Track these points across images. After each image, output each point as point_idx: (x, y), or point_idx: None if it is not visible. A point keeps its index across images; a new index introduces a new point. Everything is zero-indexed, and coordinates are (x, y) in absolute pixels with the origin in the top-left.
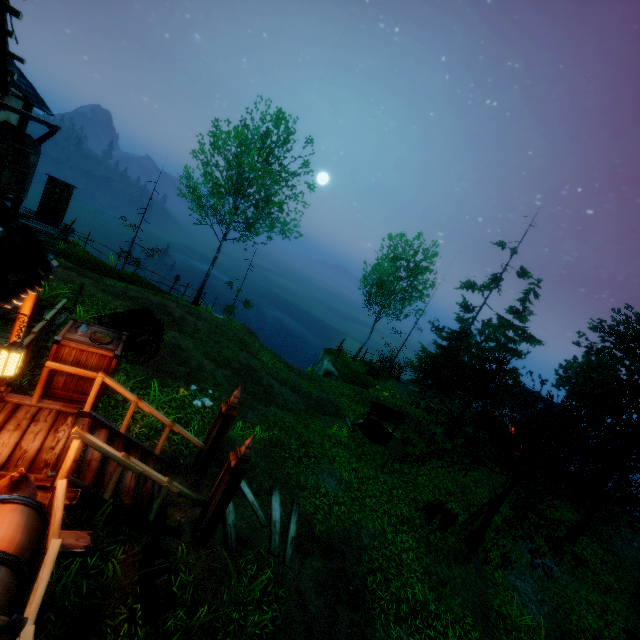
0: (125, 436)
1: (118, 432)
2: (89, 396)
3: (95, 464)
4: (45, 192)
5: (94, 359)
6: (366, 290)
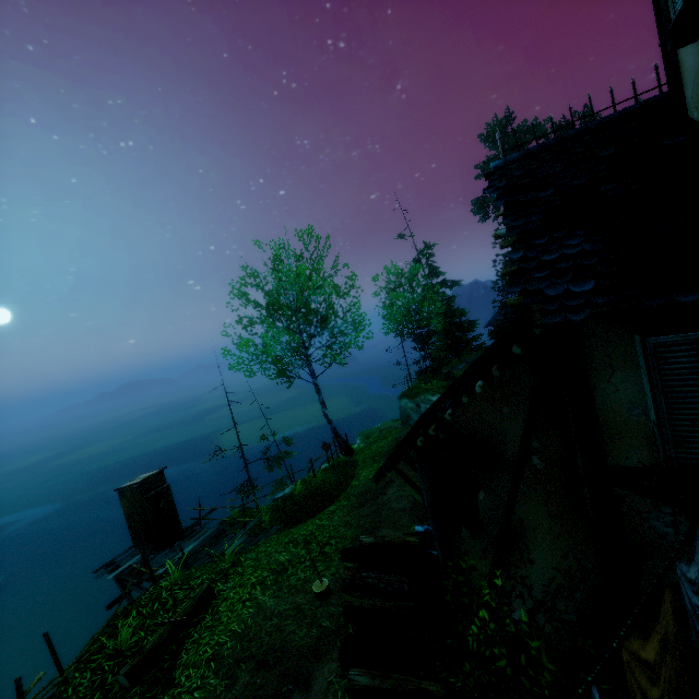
0: None
1: None
2: None
3: None
4: (148, 507)
5: None
6: (396, 328)
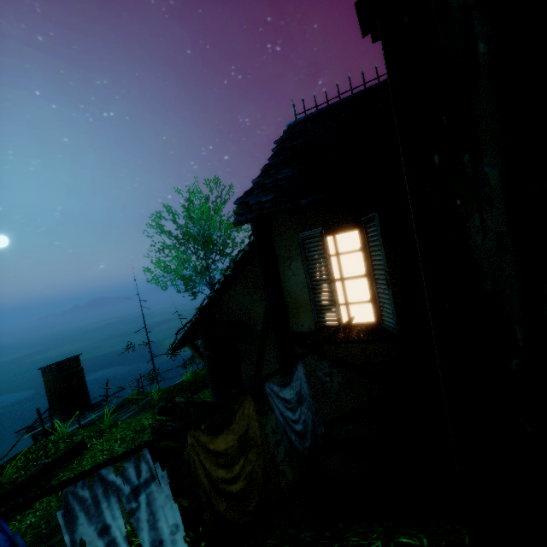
0: None
1: None
2: None
3: None
4: (62, 383)
5: None
6: None
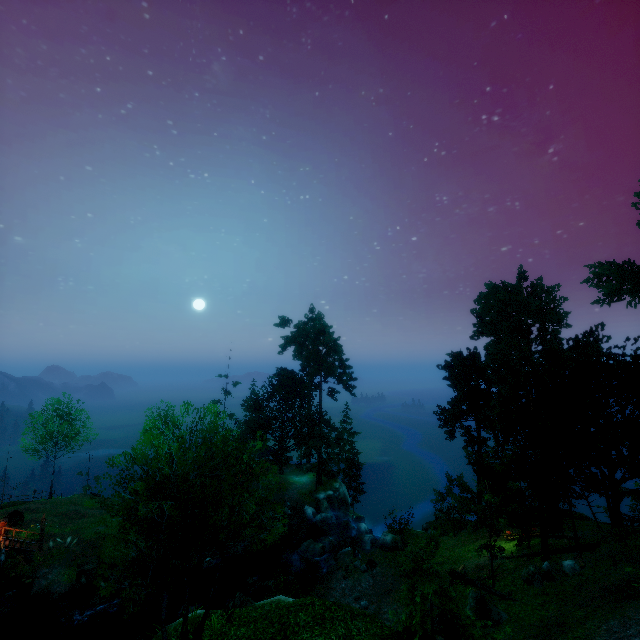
0: (15, 540)
1: (13, 539)
2: (2, 533)
3: (8, 544)
4: None
5: (1, 525)
6: None
